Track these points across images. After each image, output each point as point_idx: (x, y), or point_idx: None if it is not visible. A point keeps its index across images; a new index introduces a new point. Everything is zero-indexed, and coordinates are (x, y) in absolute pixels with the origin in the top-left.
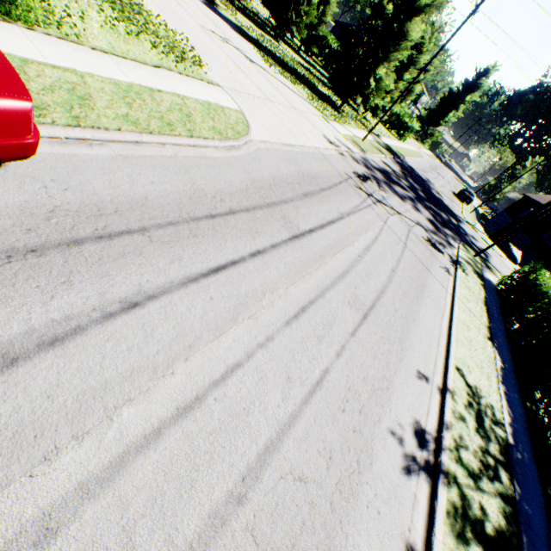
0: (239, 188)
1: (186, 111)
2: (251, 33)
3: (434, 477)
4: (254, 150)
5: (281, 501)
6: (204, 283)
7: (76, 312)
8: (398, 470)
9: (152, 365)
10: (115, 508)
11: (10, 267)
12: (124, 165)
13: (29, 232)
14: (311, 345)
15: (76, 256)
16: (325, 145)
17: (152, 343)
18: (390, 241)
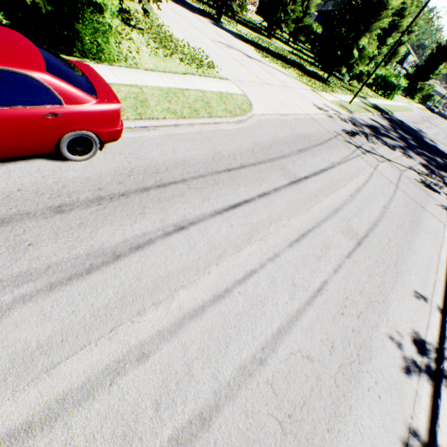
0: (247, 149)
1: (206, 100)
2: (249, 37)
3: (436, 380)
4: (256, 121)
5: (292, 369)
6: (226, 215)
7: (148, 231)
8: (397, 368)
9: (195, 266)
10: (180, 349)
11: (112, 204)
12: (169, 141)
13: (120, 184)
14: (310, 262)
15: (146, 197)
16: (314, 111)
17: (194, 253)
18: (381, 183)
